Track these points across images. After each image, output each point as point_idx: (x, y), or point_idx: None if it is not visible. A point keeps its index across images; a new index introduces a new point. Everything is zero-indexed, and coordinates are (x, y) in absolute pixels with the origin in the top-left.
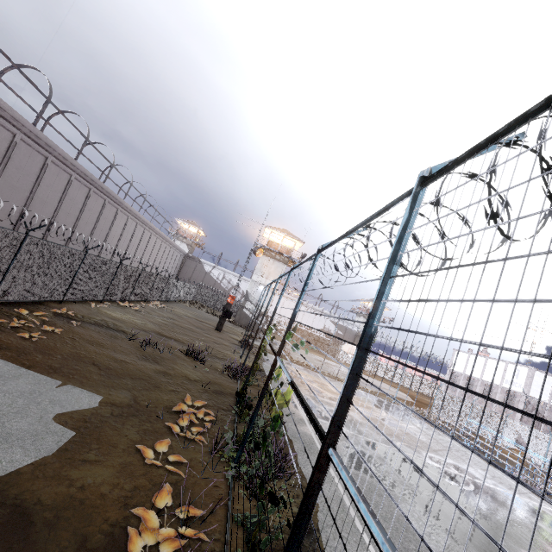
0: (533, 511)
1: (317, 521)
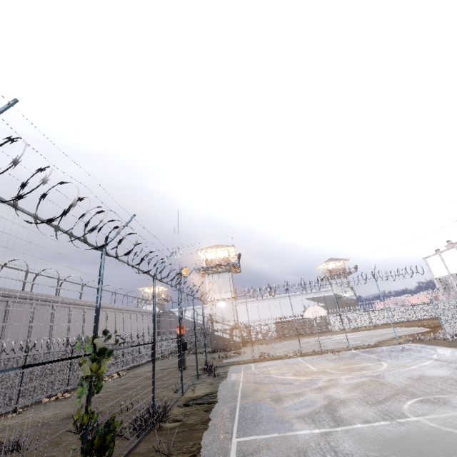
0: None
1: None
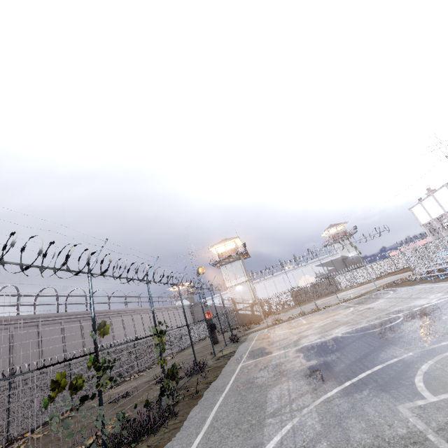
0: None
1: None
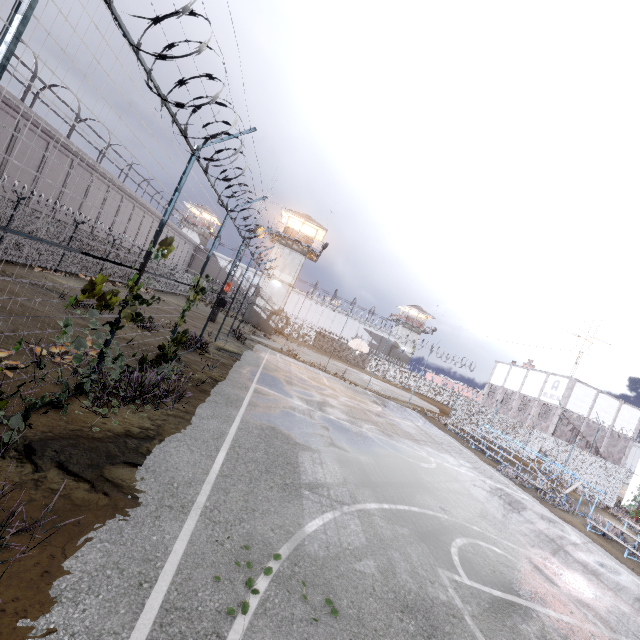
0: (496, 493)
1: (169, 436)
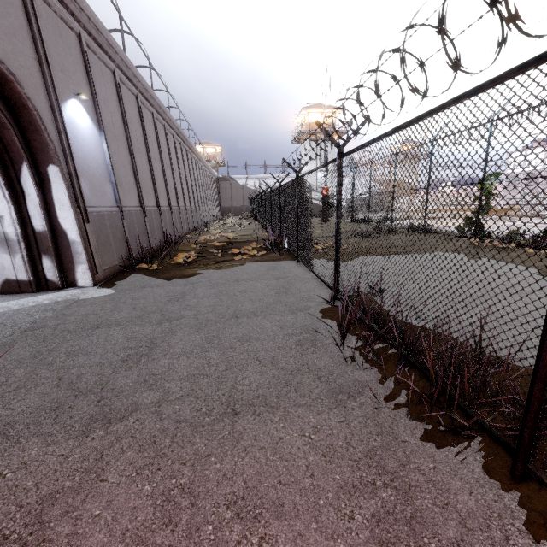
0: None
1: None
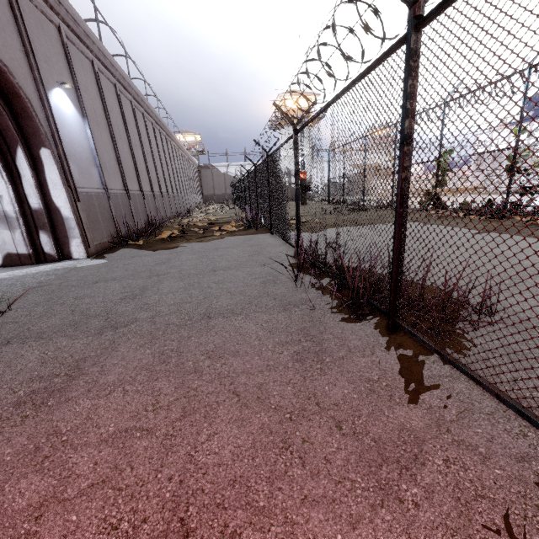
0: None
1: None
